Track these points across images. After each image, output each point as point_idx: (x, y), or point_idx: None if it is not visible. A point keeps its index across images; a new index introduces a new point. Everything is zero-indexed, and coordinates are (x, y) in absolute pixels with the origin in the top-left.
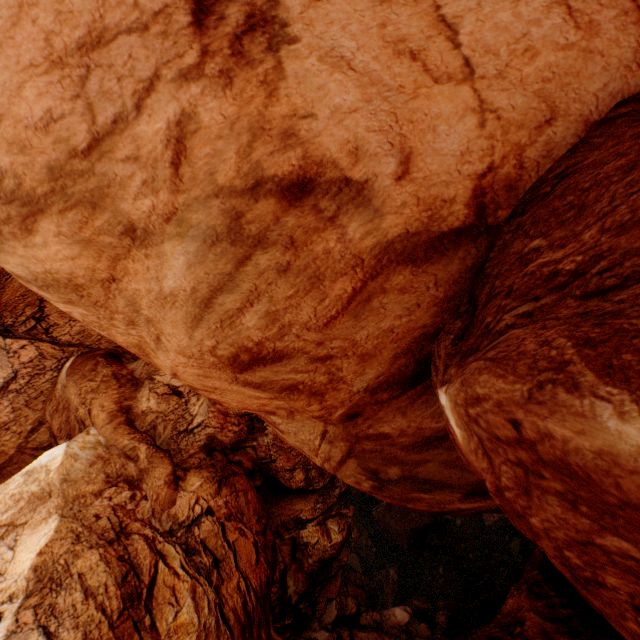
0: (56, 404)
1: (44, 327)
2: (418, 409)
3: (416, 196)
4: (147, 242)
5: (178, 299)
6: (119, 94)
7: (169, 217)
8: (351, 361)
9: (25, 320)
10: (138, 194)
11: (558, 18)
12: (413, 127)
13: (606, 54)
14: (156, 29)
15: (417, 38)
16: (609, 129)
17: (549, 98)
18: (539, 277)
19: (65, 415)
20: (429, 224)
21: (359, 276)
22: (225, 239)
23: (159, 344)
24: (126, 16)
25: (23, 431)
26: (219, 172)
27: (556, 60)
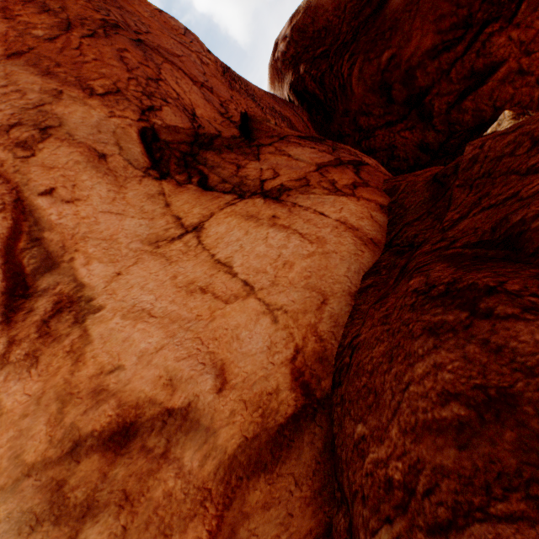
0: None
1: None
2: None
3: (242, 399)
4: None
5: None
6: None
7: None
8: None
9: None
10: None
11: (296, 240)
12: (218, 342)
13: (338, 251)
14: None
15: (203, 278)
16: (367, 297)
17: (315, 287)
18: (379, 482)
19: None
20: (264, 421)
21: (211, 511)
22: (48, 517)
23: None
24: None
25: None
26: (27, 450)
27: (307, 263)
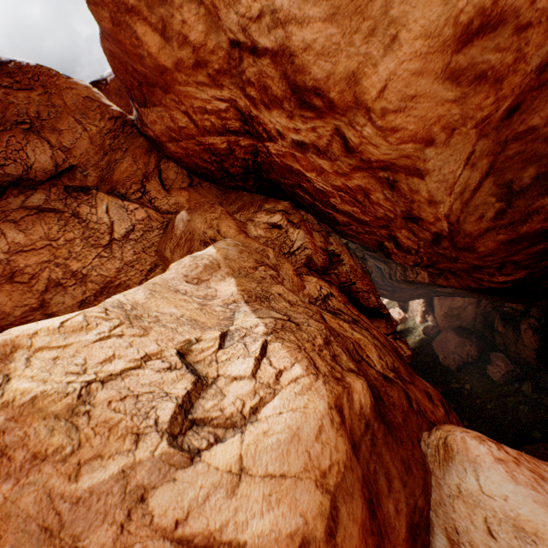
0: (176, 241)
1: (147, 199)
2: None
3: None
4: None
5: None
6: None
7: None
8: (540, 31)
9: (133, 192)
10: None
11: None
12: None
13: None
14: None
15: None
16: None
17: None
18: None
19: (186, 247)
20: None
21: None
22: None
23: (390, 47)
24: None
25: (143, 270)
26: None
27: None
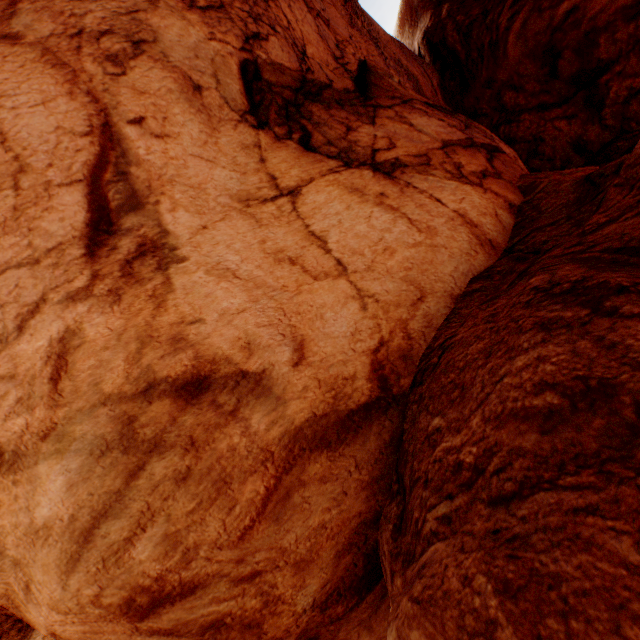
0: None
1: None
2: (385, 618)
3: (316, 378)
4: (17, 465)
5: (53, 532)
6: (1, 318)
7: (47, 433)
8: (285, 572)
9: None
10: (10, 413)
11: (403, 226)
12: (301, 317)
13: (448, 246)
14: (48, 261)
15: (293, 248)
16: (470, 301)
17: (415, 281)
18: (447, 466)
19: None
20: (335, 403)
21: (271, 471)
22: (117, 446)
23: (29, 594)
24: (18, 254)
25: None
26: (105, 380)
27: (411, 254)
